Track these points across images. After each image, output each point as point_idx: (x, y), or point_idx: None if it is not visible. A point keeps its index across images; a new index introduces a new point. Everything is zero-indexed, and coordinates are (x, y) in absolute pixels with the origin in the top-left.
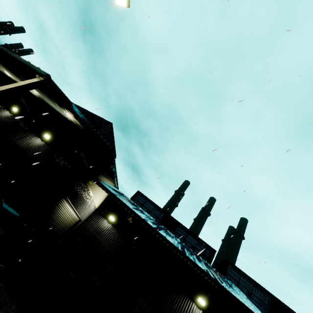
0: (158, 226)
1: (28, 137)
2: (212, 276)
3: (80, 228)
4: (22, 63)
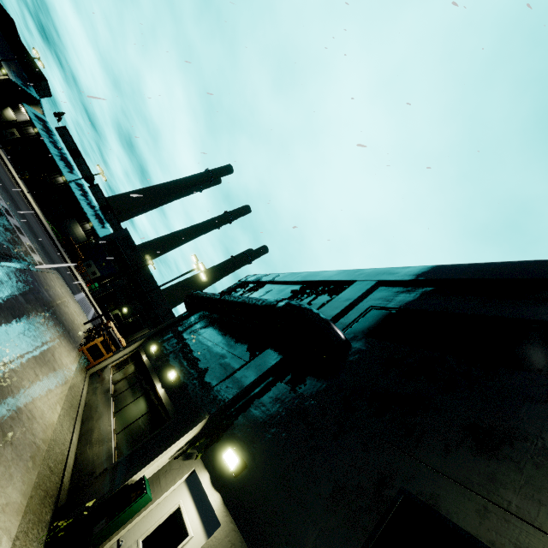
0: (51, 142)
1: None
2: (57, 160)
3: (17, 124)
4: (2, 66)
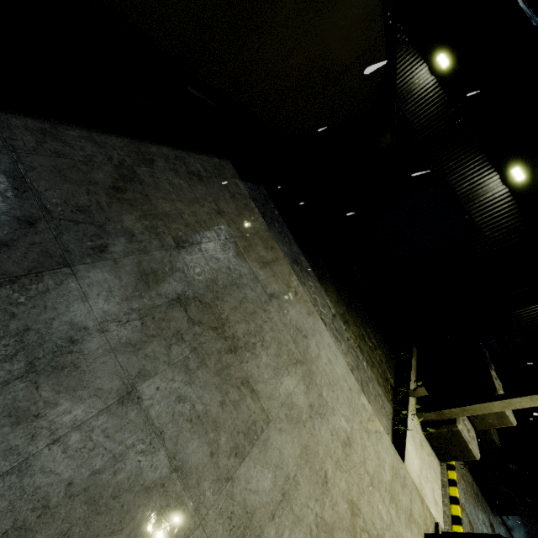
0: None
1: (472, 166)
2: None
3: None
4: None
